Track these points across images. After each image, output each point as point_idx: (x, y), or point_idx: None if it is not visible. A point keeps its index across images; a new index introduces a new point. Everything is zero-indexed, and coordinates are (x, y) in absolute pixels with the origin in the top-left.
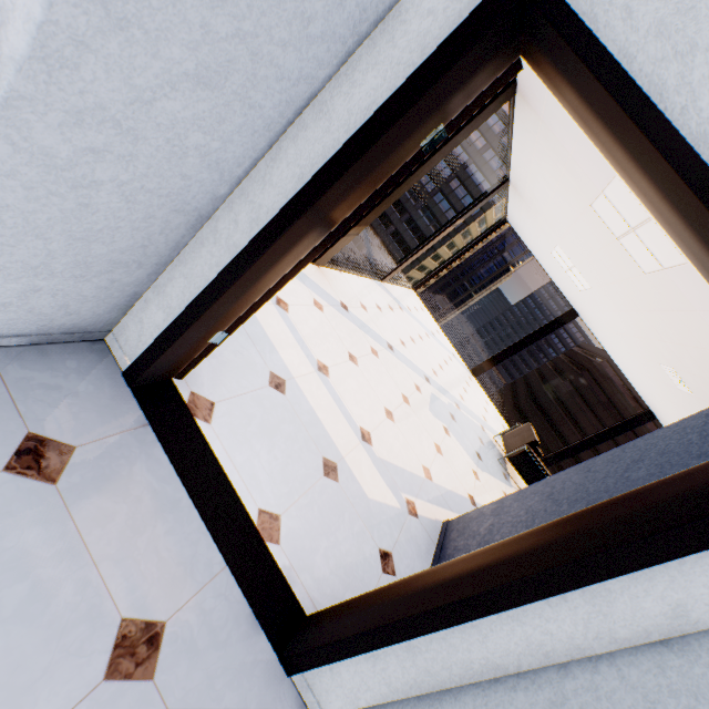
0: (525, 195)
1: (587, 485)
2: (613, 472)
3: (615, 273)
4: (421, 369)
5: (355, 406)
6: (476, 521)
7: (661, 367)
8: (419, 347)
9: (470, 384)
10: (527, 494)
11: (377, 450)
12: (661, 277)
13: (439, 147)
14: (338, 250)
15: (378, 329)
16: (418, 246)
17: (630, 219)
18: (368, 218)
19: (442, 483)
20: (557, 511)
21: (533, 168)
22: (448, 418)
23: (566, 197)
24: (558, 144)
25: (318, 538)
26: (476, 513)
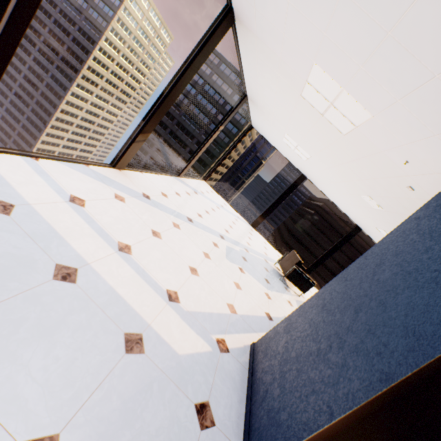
0: (259, 103)
1: (349, 293)
2: (365, 277)
3: (324, 141)
4: (216, 231)
5: (160, 272)
6: (274, 340)
7: (362, 197)
8: (213, 216)
9: (252, 234)
10: (307, 309)
11: (185, 305)
12: (355, 134)
13: (189, 65)
14: (133, 155)
15: (178, 209)
16: (198, 148)
17: (329, 96)
18: (149, 126)
19: (245, 312)
20: (333, 320)
21: (259, 80)
22: (241, 260)
23: (284, 95)
24: (271, 53)
25: (118, 435)
26: (273, 333)
